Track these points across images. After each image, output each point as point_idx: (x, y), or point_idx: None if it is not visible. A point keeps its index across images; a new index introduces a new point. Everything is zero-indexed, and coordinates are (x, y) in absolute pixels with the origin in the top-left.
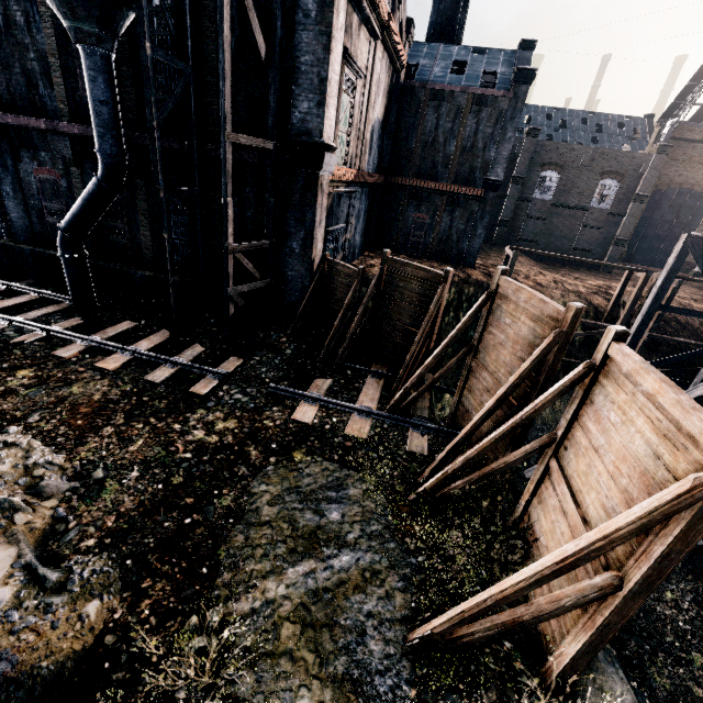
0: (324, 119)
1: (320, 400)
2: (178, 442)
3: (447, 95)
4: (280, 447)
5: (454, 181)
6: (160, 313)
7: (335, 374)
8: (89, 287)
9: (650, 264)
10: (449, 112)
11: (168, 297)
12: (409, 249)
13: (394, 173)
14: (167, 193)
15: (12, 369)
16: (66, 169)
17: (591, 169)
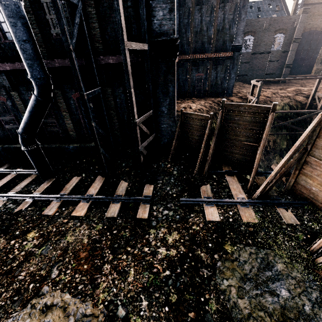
0: (175, 20)
1: (214, 201)
2: (155, 263)
3: (205, 0)
4: (214, 245)
5: (215, 51)
6: (91, 167)
7: (208, 179)
8: (46, 163)
9: (299, 73)
10: (207, 11)
11: (101, 160)
12: (195, 94)
13: (181, 53)
14: (87, 96)
15: (23, 234)
16: (8, 94)
17: (269, 30)
